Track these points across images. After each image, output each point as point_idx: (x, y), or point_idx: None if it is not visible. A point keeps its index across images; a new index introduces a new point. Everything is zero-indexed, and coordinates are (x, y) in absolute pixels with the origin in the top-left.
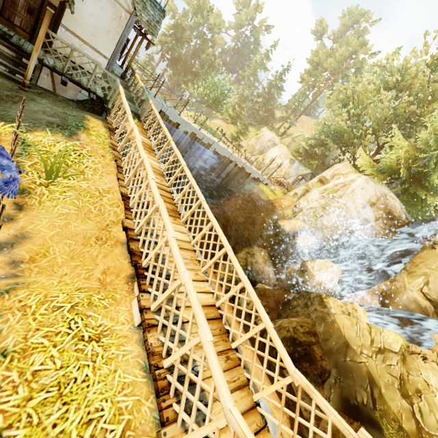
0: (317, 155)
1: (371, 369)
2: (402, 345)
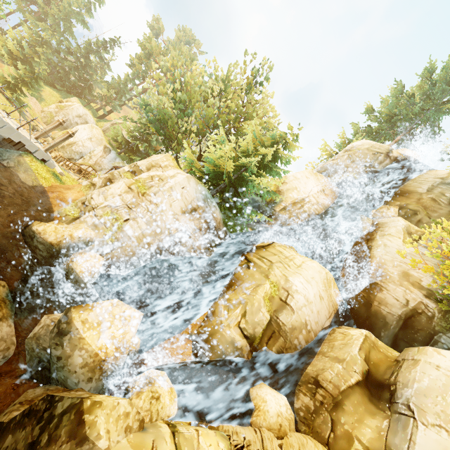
0: (141, 151)
1: None
2: None
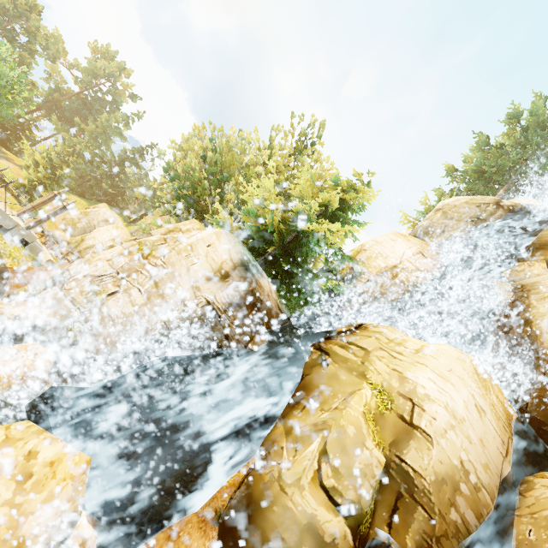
0: None
1: None
2: None
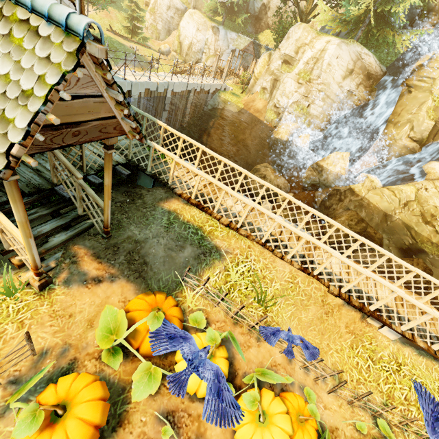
0: (238, 4)
1: (403, 220)
2: (416, 192)
